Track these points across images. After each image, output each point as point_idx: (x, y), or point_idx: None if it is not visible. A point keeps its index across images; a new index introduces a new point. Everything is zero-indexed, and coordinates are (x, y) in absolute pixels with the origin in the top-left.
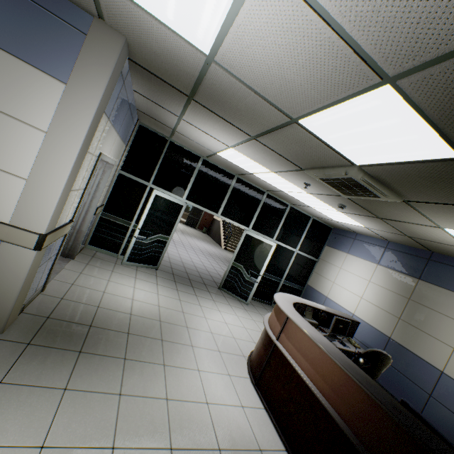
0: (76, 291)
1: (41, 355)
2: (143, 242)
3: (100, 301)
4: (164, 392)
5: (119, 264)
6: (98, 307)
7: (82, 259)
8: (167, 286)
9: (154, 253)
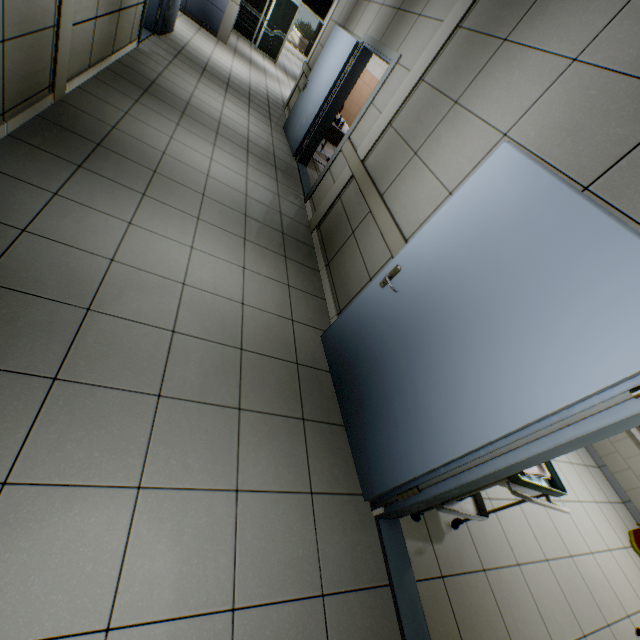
0: (240, 48)
1: (240, 57)
2: (269, 36)
3: (251, 57)
4: (280, 88)
5: (253, 49)
6: (251, 58)
7: (234, 36)
8: (282, 73)
9: (275, 48)
